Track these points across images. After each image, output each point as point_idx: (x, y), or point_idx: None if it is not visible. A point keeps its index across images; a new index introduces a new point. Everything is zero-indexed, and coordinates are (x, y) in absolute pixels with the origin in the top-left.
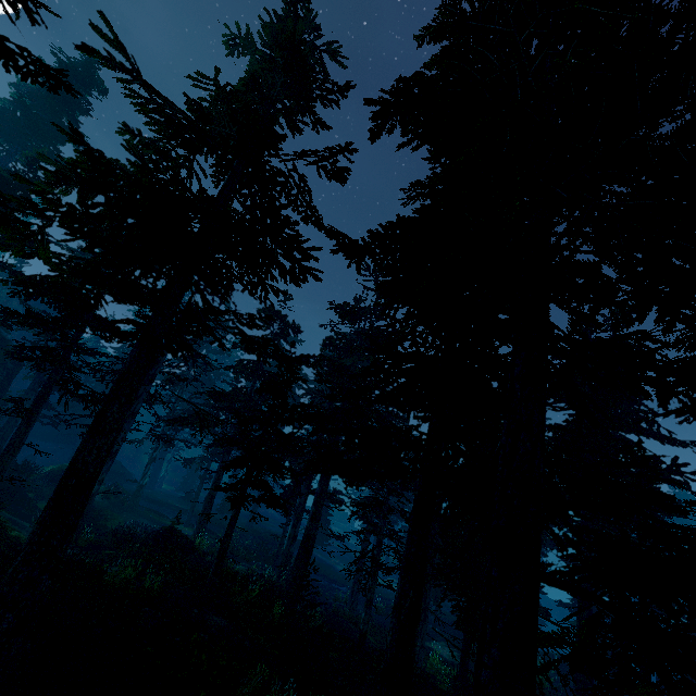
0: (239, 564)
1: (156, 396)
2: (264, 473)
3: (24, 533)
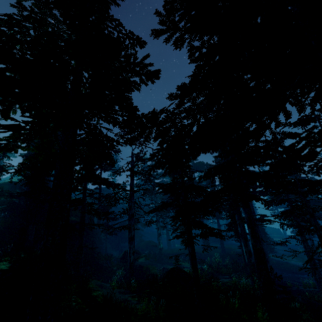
0: (225, 278)
1: (135, 202)
2: (200, 217)
3: (104, 291)
